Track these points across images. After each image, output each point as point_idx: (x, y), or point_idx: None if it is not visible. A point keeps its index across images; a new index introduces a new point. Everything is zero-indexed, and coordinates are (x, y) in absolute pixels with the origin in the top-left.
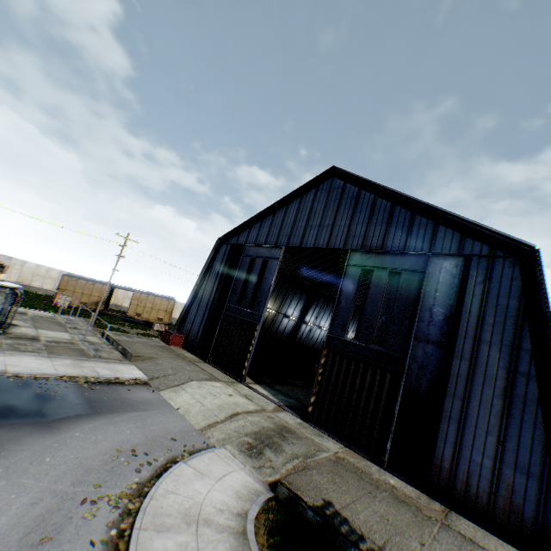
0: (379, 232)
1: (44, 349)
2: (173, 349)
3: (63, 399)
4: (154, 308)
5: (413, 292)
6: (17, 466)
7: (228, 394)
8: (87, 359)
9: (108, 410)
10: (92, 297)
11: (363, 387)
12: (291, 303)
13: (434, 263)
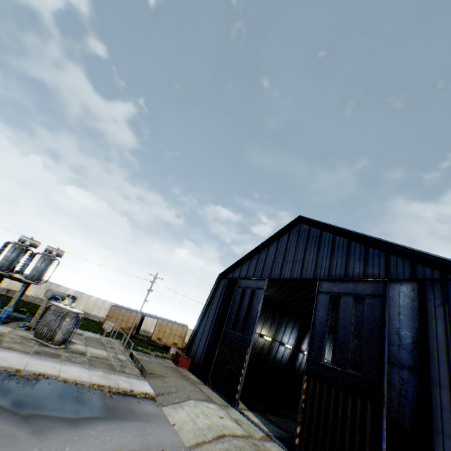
0: (340, 263)
1: (87, 362)
2: (180, 370)
3: (89, 402)
4: (171, 333)
5: (378, 315)
6: (47, 448)
7: (219, 415)
8: (113, 372)
9: (119, 416)
10: (128, 323)
11: (345, 417)
12: (285, 330)
13: (392, 287)
